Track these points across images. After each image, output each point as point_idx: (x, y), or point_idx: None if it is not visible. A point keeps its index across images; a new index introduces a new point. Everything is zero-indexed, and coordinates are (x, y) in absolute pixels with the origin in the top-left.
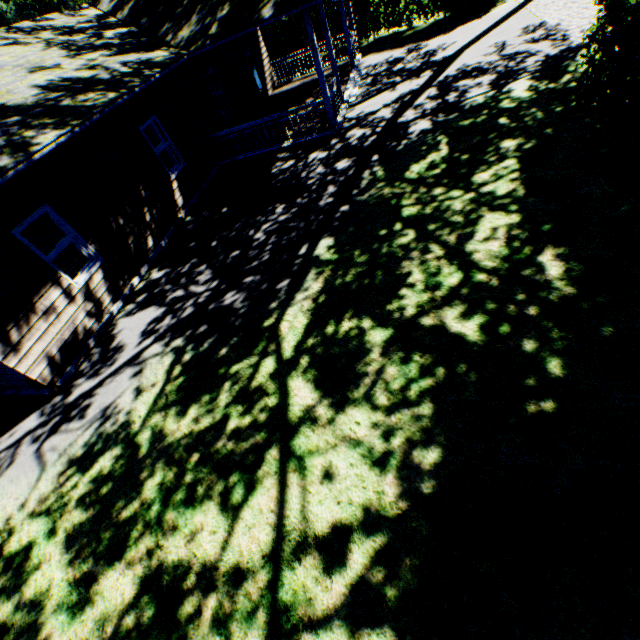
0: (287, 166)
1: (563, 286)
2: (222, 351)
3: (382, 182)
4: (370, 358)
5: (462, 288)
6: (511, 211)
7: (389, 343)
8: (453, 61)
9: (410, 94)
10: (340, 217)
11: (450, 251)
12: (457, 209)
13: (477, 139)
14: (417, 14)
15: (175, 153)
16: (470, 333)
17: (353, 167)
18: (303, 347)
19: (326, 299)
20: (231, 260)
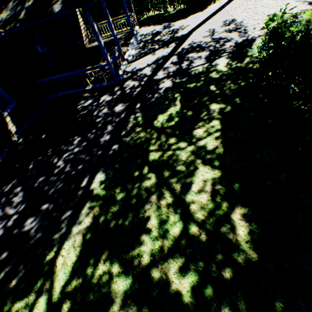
0: (87, 104)
1: (248, 249)
2: (12, 283)
3: (140, 127)
4: (113, 311)
5: (182, 239)
6: (215, 166)
7: (128, 294)
8: (187, 38)
9: (162, 58)
10: (111, 154)
11: (176, 199)
12: (183, 159)
13: (197, 100)
14: (169, 5)
15: (7, 97)
16: (185, 292)
17: (125, 111)
18: (68, 289)
19: (92, 236)
20: (38, 184)
